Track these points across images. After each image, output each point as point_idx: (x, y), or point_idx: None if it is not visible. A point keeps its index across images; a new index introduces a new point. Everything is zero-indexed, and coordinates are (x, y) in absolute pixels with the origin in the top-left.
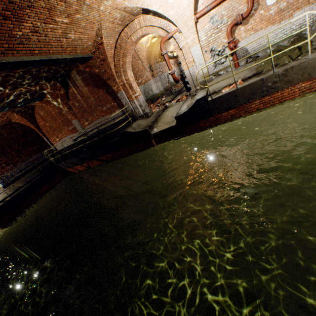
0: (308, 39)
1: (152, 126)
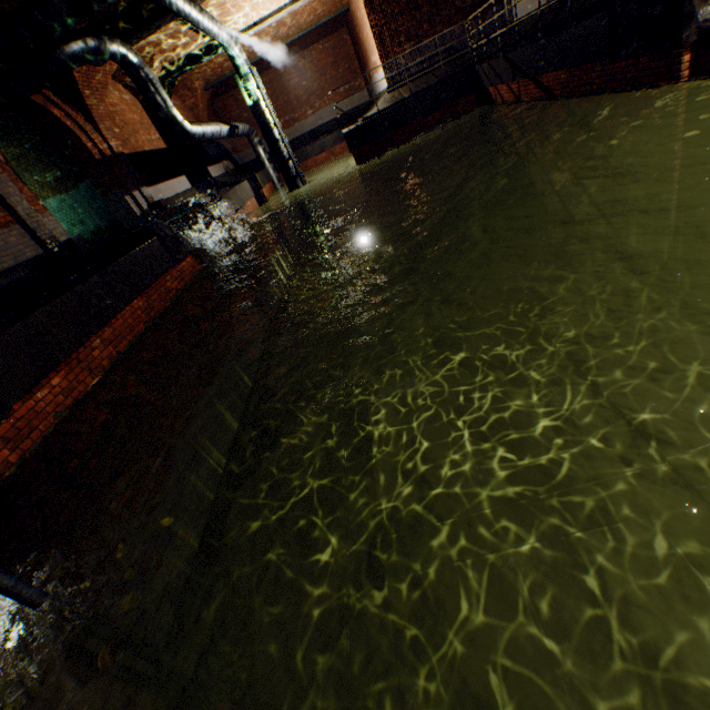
0: None
1: None
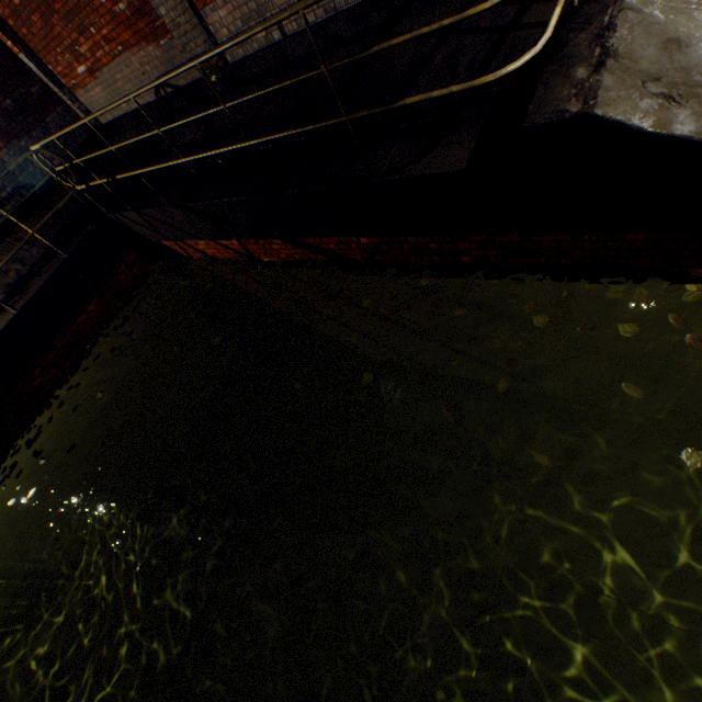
0: None
1: None
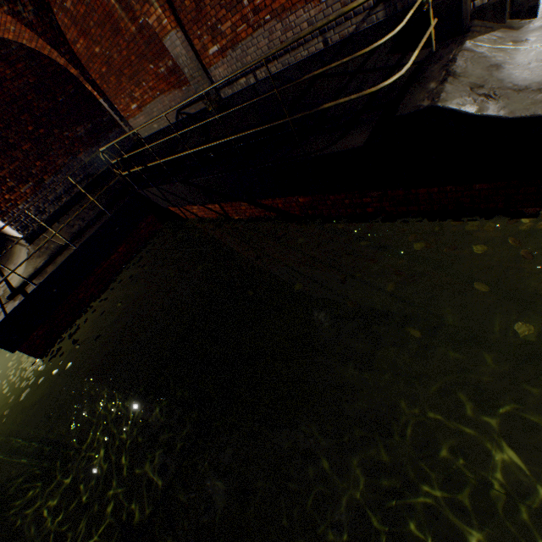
0: None
1: None
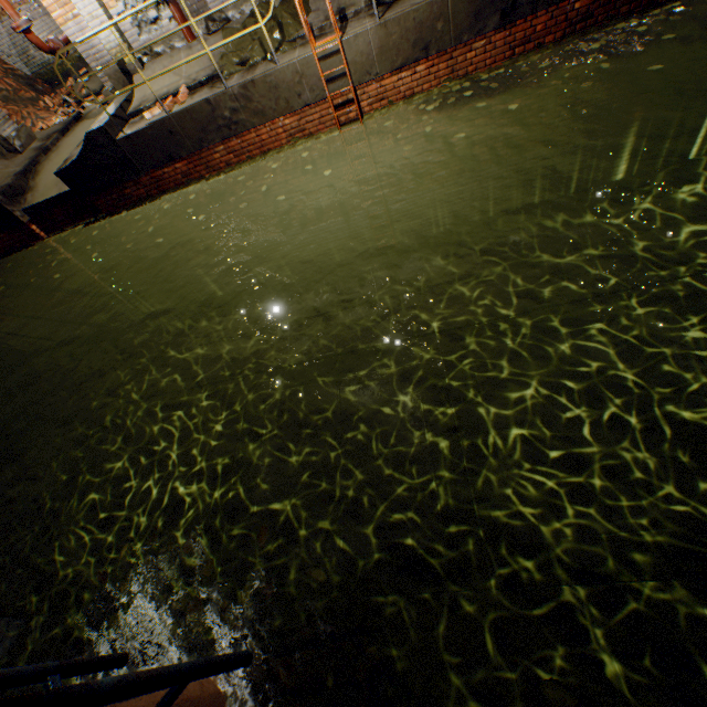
0: (262, 23)
1: (22, 188)
